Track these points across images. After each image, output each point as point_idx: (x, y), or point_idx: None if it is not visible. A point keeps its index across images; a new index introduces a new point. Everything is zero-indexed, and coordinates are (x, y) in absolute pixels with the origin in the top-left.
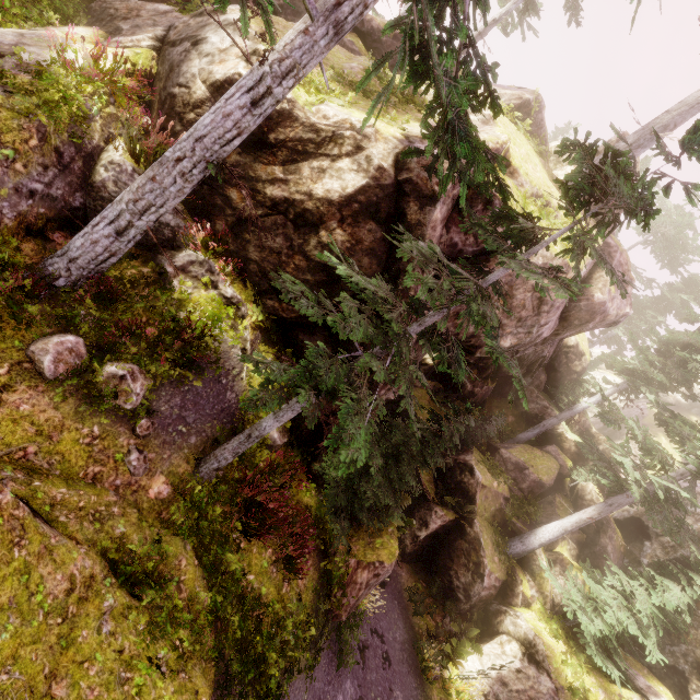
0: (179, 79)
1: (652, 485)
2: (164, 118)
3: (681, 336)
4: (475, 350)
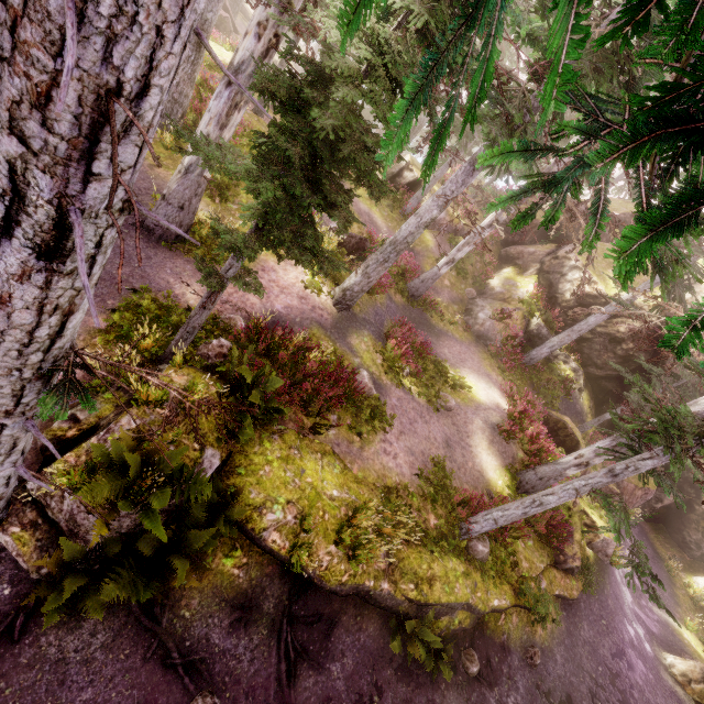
0: (558, 291)
1: None
2: (551, 304)
3: None
4: (699, 390)
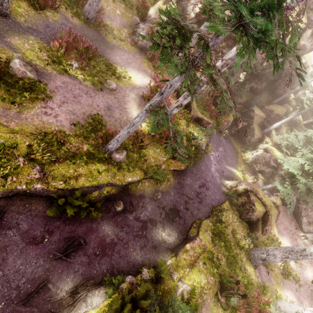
0: (187, 13)
1: None
2: None
3: None
4: (255, 68)
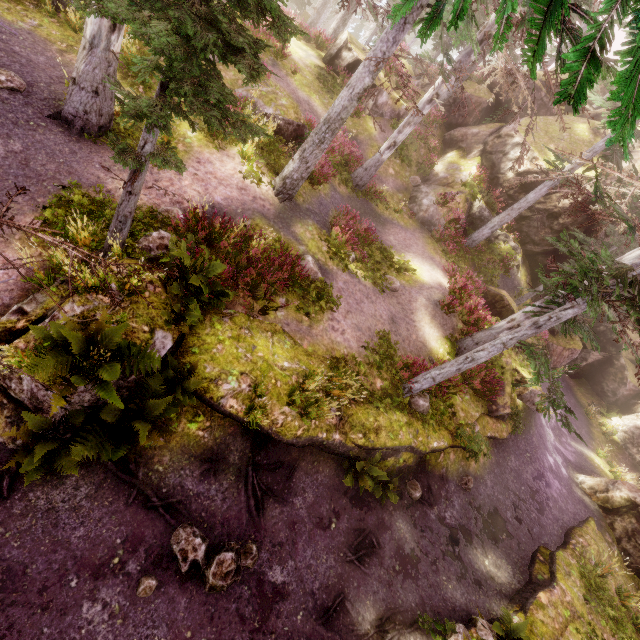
0: (500, 171)
1: None
2: (493, 186)
3: None
4: None
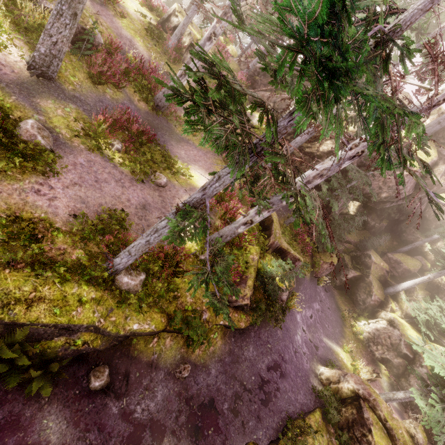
0: None
1: None
2: None
3: None
4: (370, 198)
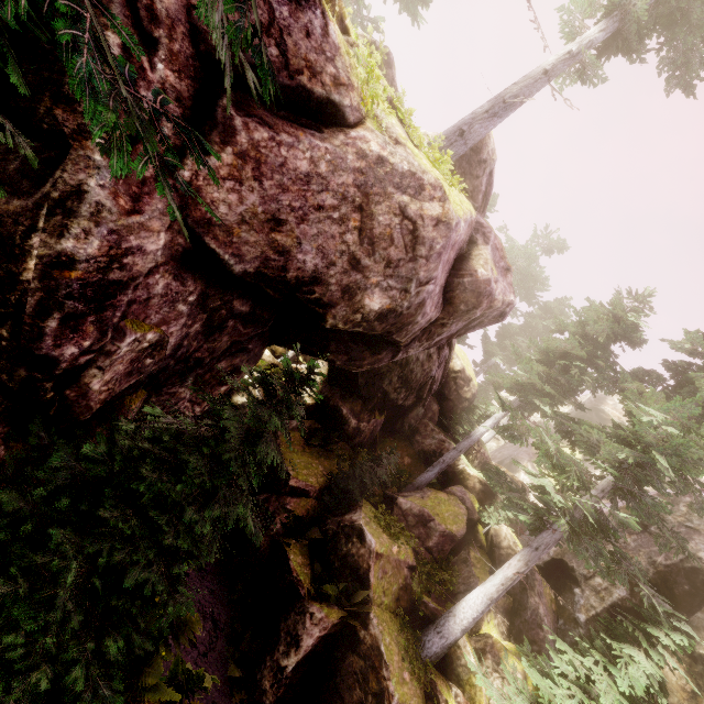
0: None
1: (576, 510)
2: None
3: (559, 343)
4: (324, 311)
